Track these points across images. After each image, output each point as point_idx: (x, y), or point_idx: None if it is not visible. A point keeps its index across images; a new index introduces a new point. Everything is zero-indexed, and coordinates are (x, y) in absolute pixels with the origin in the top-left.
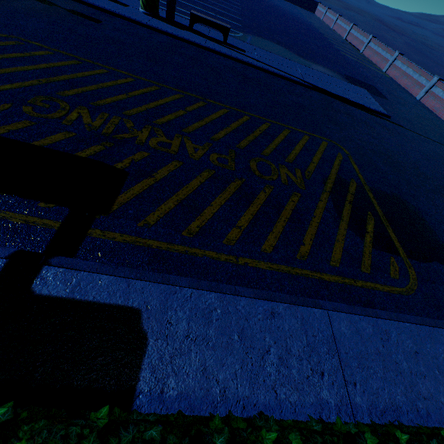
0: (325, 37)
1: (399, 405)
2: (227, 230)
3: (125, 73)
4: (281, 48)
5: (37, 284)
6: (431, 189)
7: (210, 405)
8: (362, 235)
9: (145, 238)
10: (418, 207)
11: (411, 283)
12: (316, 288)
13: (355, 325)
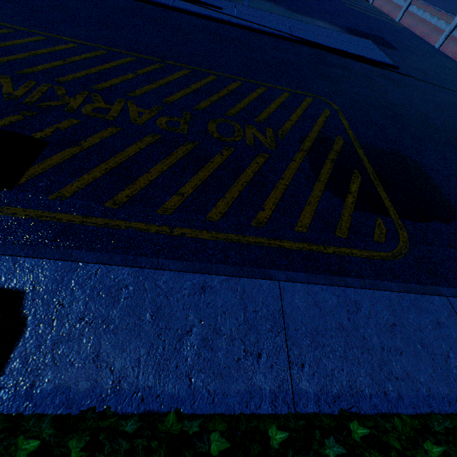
0: None
1: (360, 388)
2: (165, 199)
3: (66, 39)
4: (269, 5)
5: None
6: (442, 142)
7: (96, 399)
8: (343, 196)
9: (55, 212)
10: (422, 162)
11: (400, 246)
12: (271, 257)
13: (314, 296)
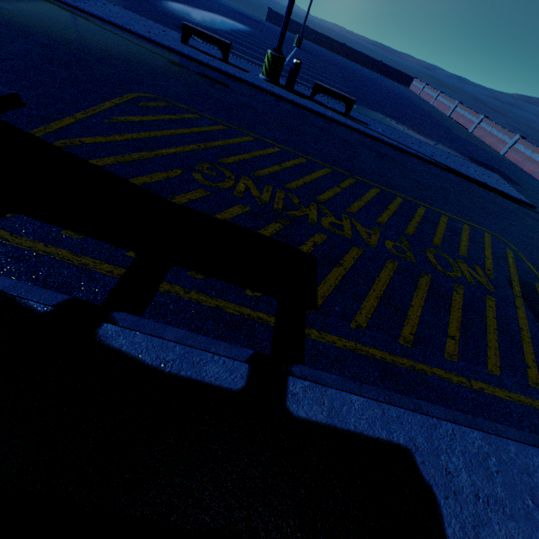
0: (430, 113)
1: None
2: (442, 341)
3: (270, 142)
4: (396, 123)
5: (290, 402)
6: None
7: None
8: None
9: (364, 345)
10: None
11: None
12: None
13: None
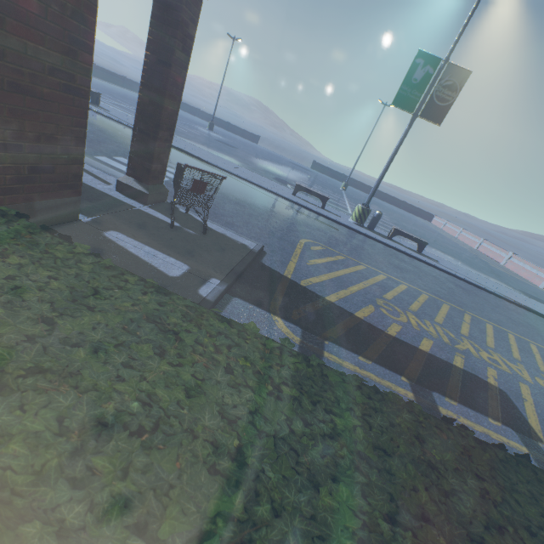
0: (462, 246)
1: None
2: None
3: (396, 279)
4: (450, 258)
5: None
6: None
7: None
8: None
9: None
10: None
11: None
12: None
13: None
